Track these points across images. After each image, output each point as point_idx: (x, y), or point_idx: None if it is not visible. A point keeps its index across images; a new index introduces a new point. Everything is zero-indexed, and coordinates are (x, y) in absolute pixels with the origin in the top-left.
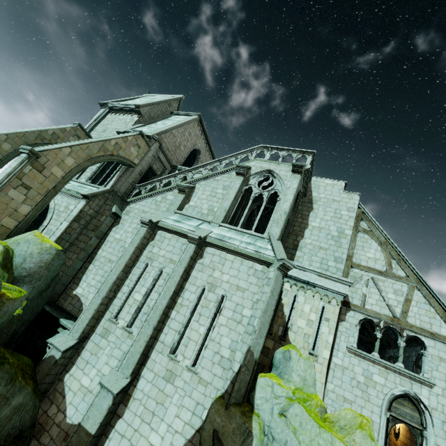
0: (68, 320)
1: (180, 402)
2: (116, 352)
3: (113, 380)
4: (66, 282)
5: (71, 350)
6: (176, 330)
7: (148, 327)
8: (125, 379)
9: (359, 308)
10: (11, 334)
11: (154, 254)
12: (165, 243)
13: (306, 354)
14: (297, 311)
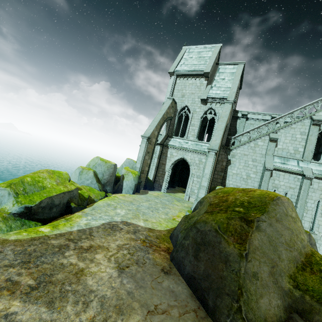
0: None
1: None
2: None
3: None
4: None
5: None
6: (309, 221)
7: None
8: None
9: None
10: None
11: (276, 184)
12: (281, 178)
13: None
14: None
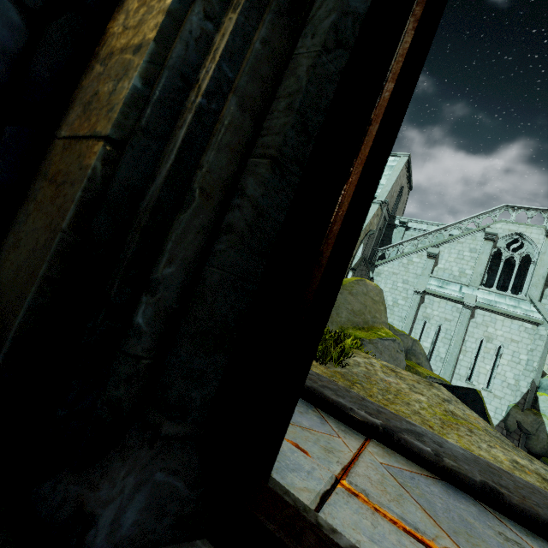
0: None
1: None
2: None
3: None
4: None
5: None
6: (467, 367)
7: (449, 366)
8: None
9: None
10: None
11: (428, 314)
12: (435, 306)
13: None
14: None
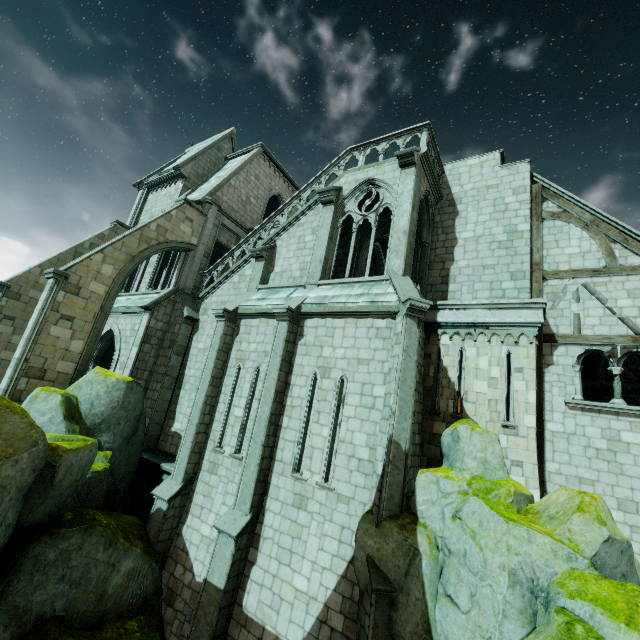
0: (172, 463)
1: (320, 531)
2: (230, 487)
3: (230, 521)
4: (160, 420)
5: (179, 497)
6: (294, 441)
7: (255, 447)
8: (245, 516)
9: (573, 338)
10: (105, 493)
11: (243, 352)
12: (253, 333)
13: (499, 428)
14: (470, 370)
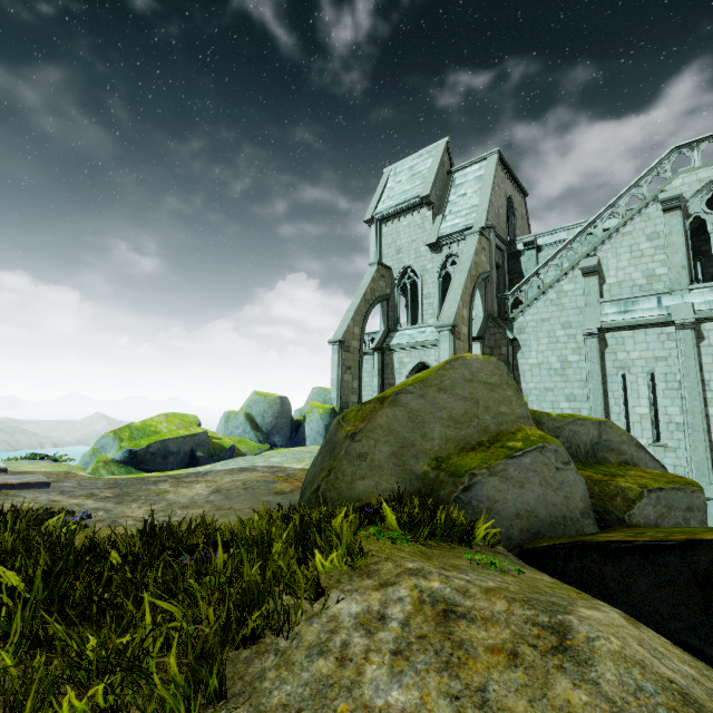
0: None
1: None
2: None
3: None
4: None
5: None
6: None
7: (697, 434)
8: (711, 485)
9: None
10: None
11: (623, 360)
12: (629, 344)
13: None
14: None
